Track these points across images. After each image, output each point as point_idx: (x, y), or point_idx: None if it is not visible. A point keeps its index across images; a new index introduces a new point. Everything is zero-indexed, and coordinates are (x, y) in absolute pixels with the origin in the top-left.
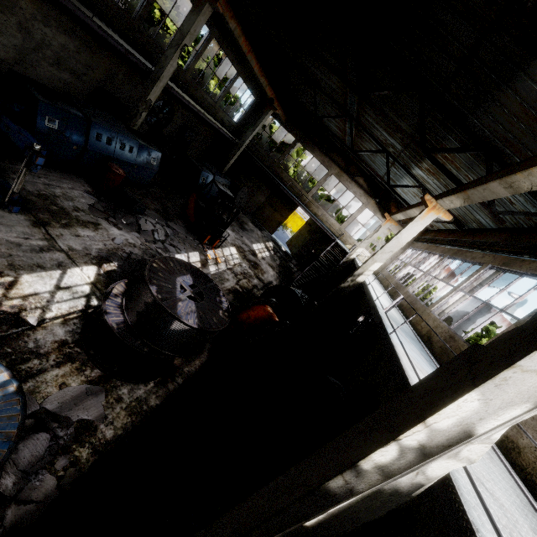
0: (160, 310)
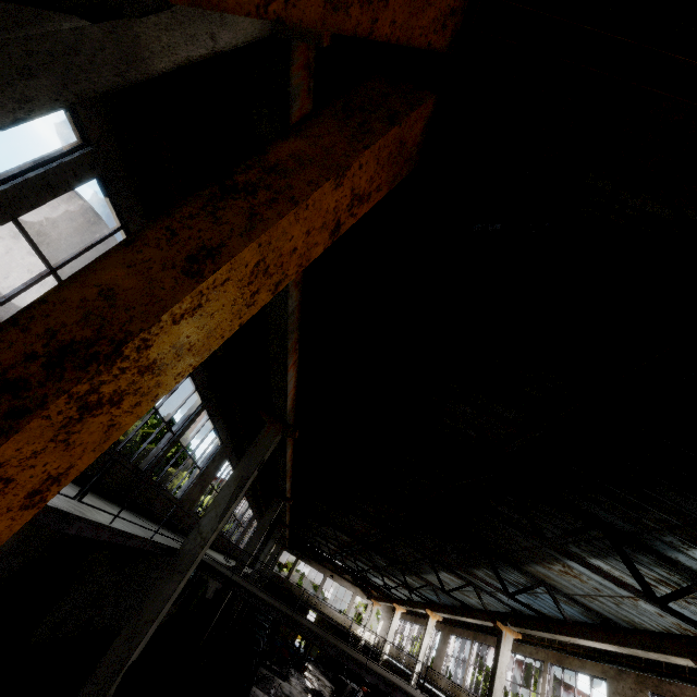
0: (355, 691)
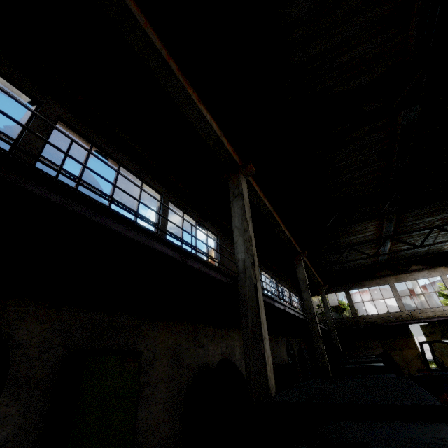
0: None
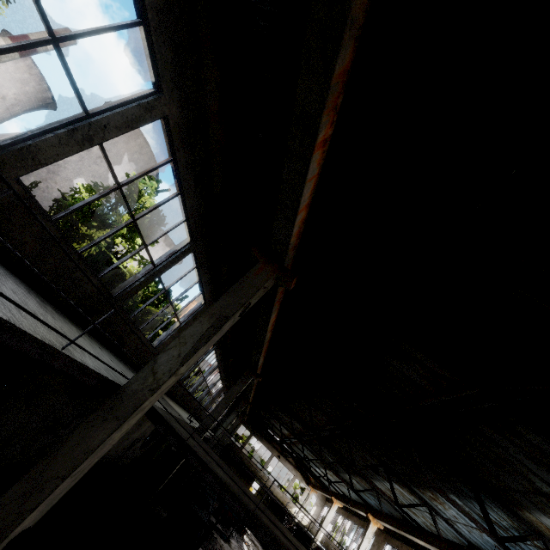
0: None
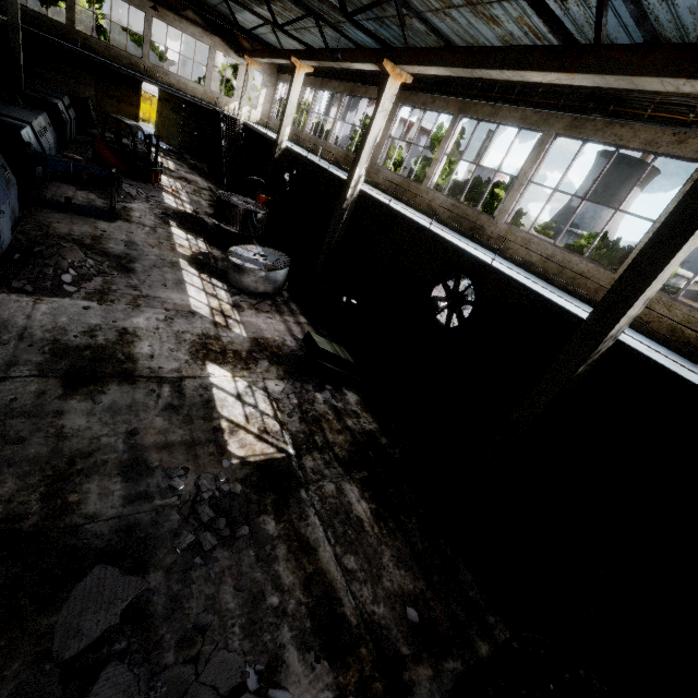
0: (250, 213)
